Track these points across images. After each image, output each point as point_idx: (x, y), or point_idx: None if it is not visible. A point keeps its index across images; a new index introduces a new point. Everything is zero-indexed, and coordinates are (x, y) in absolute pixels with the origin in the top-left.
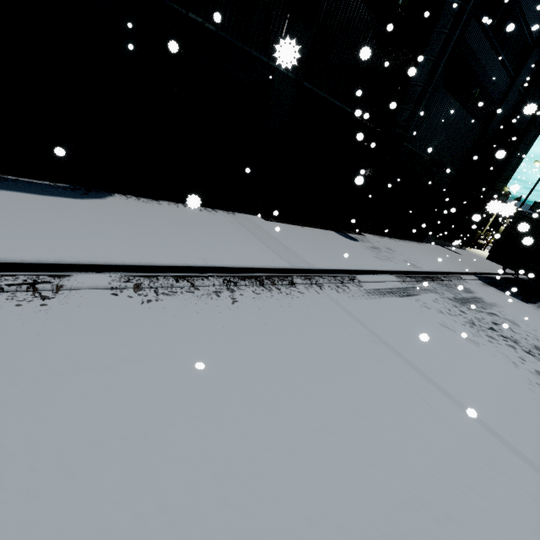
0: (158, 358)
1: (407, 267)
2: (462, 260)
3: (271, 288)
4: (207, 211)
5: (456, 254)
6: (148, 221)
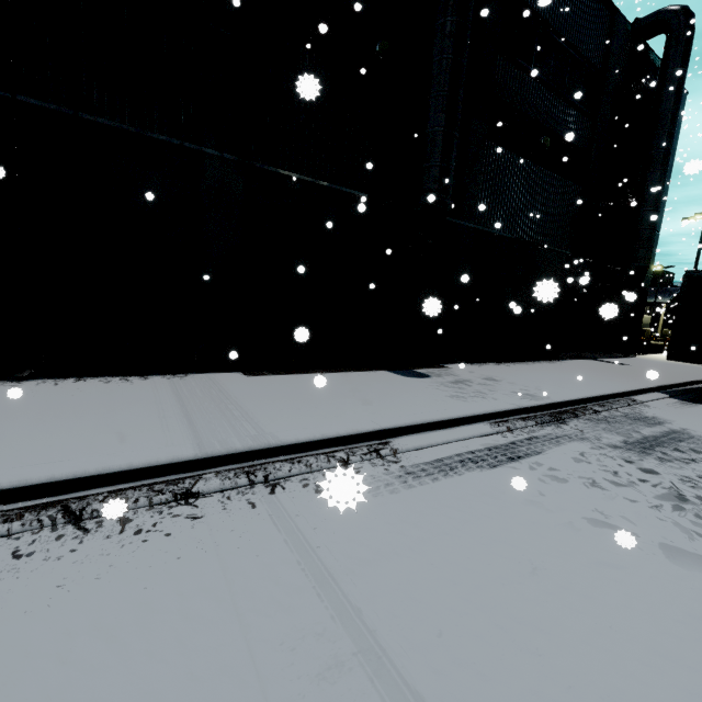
0: None
1: (514, 403)
2: (632, 372)
3: (98, 526)
4: (121, 381)
5: (619, 366)
6: None
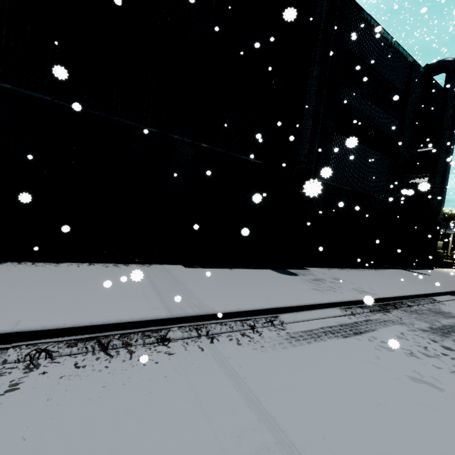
0: None
1: (355, 296)
2: (432, 280)
3: (117, 354)
4: (114, 266)
5: (422, 275)
6: (4, 284)
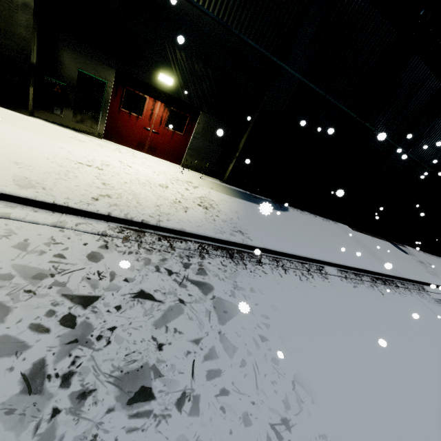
0: (382, 319)
1: None
2: None
3: (390, 287)
4: (325, 221)
5: None
6: (317, 231)
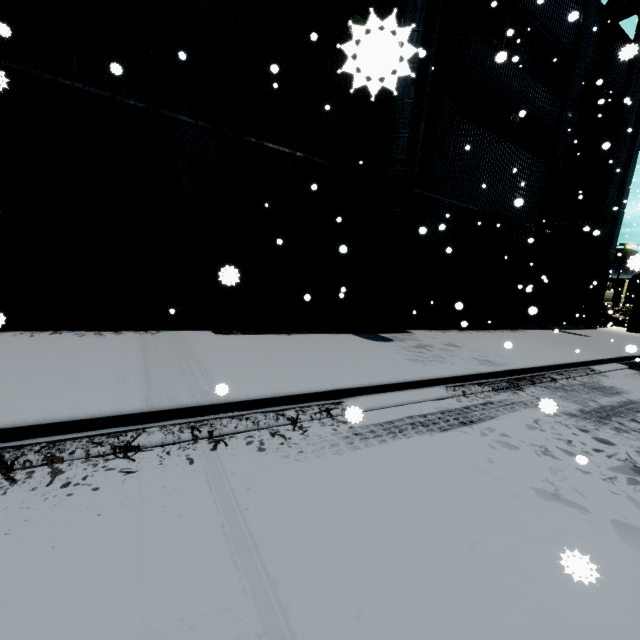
0: None
1: (472, 368)
2: (592, 343)
3: (27, 477)
4: (95, 335)
5: (579, 337)
6: None
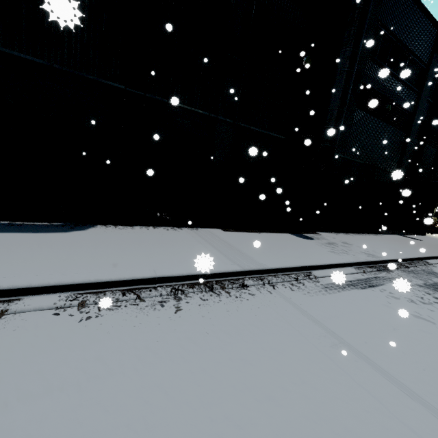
0: (68, 387)
1: (365, 258)
2: (425, 245)
3: (220, 293)
4: (173, 229)
5: (416, 240)
6: (115, 243)
